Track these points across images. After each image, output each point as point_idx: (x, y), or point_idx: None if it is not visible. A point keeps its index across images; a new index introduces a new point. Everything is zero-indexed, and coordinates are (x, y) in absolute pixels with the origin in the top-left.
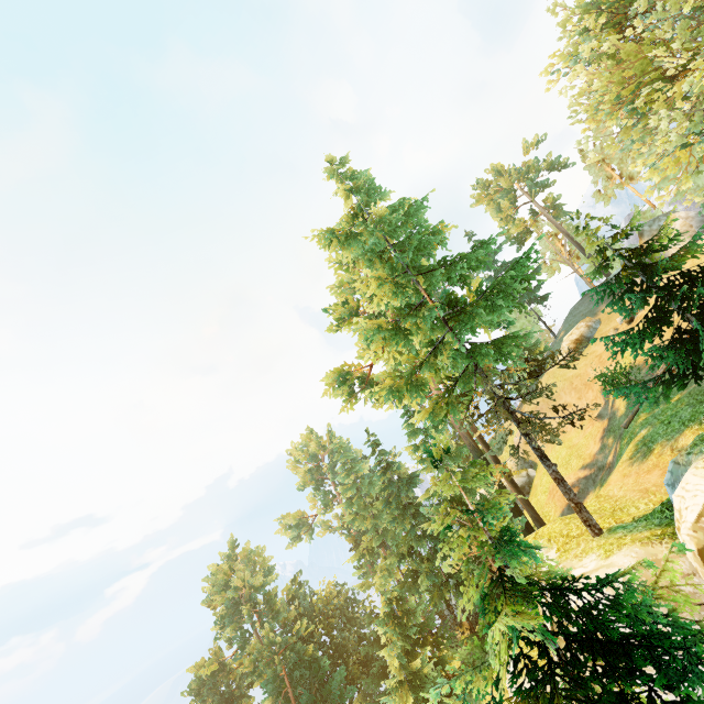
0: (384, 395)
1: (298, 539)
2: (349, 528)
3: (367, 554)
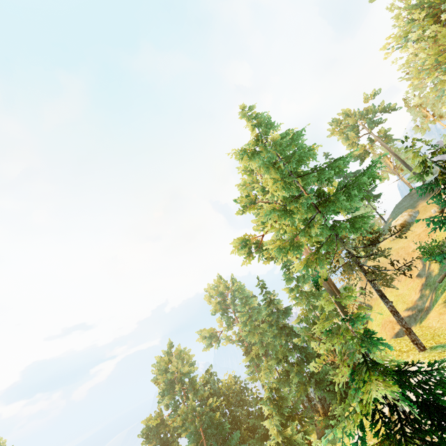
0: (275, 251)
1: (210, 346)
2: (242, 341)
3: (255, 358)
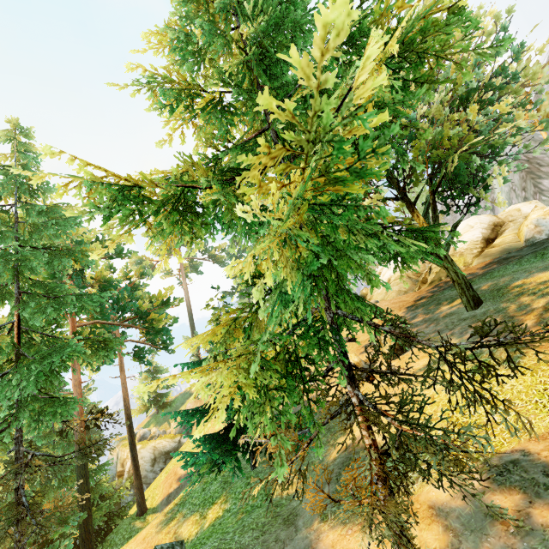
0: None
1: None
2: None
3: None
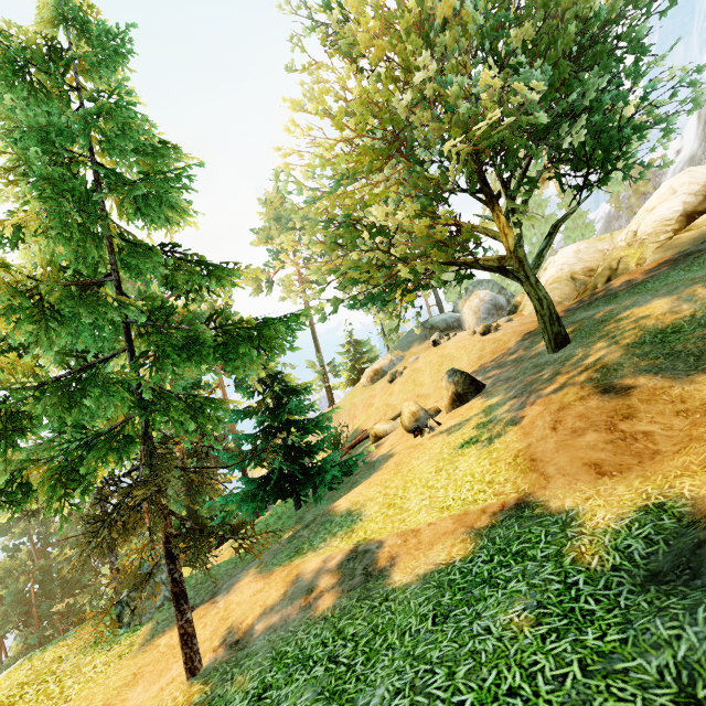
0: None
1: None
2: None
3: None
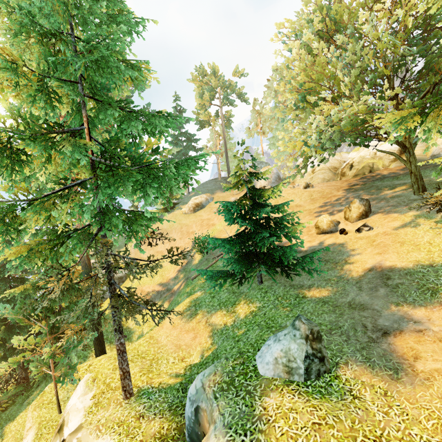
0: None
1: None
2: None
3: None
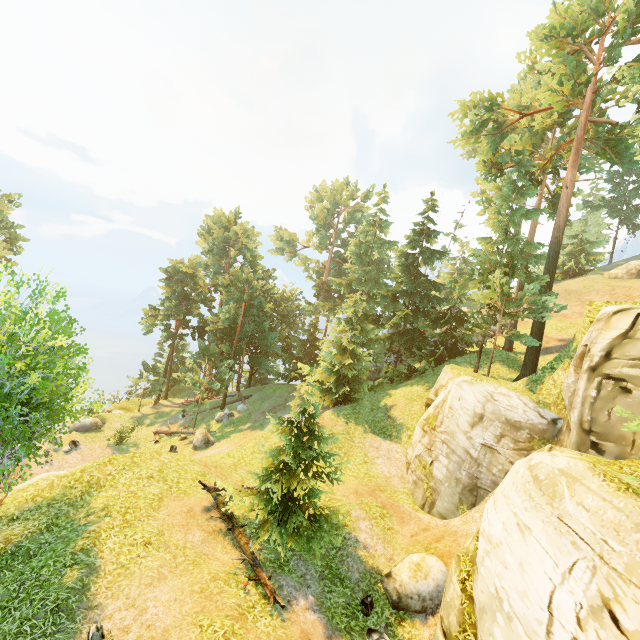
0: None
1: (281, 253)
2: (319, 276)
3: (344, 287)
